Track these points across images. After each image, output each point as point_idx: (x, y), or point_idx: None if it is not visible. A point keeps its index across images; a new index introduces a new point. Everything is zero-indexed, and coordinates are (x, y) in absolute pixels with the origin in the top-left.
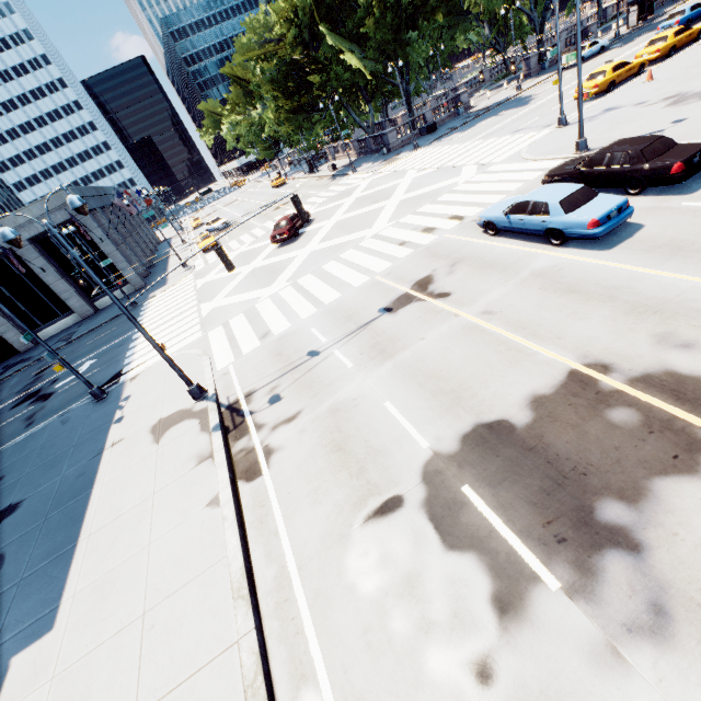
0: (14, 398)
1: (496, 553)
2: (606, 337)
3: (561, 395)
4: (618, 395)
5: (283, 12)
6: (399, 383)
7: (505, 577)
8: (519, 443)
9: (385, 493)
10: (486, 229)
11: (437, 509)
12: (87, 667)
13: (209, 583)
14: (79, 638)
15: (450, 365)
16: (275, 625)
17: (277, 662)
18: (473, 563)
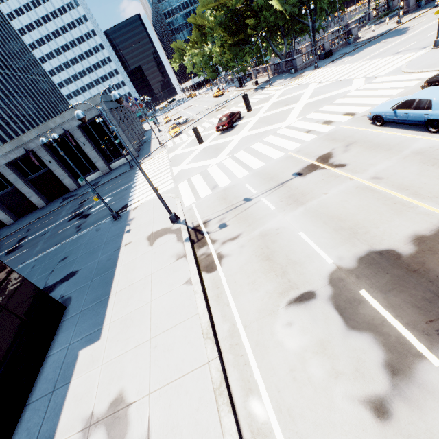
0: (69, 215)
1: (388, 336)
2: None
3: None
4: None
5: None
6: (309, 221)
7: (395, 352)
8: (405, 266)
9: (301, 288)
10: (375, 121)
11: (341, 303)
12: (120, 362)
13: (188, 327)
14: (114, 346)
15: (347, 211)
16: (230, 357)
17: (233, 378)
18: (370, 340)
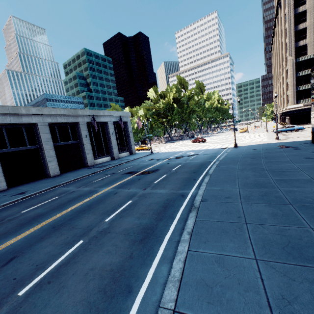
0: (164, 160)
1: None
2: None
3: None
4: None
5: (165, 102)
6: None
7: None
8: None
9: None
10: (278, 132)
11: None
12: None
13: None
14: None
15: None
16: None
17: None
18: None
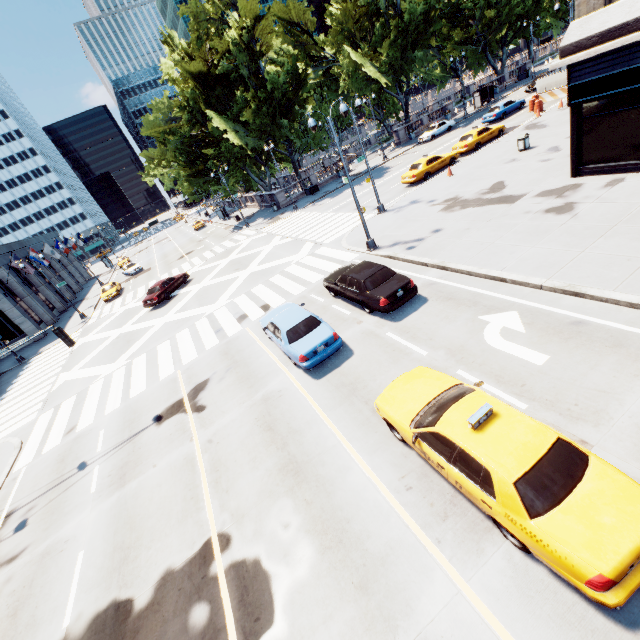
0: None
1: None
2: (252, 499)
3: (182, 574)
4: (212, 585)
5: (176, 101)
6: (105, 526)
7: None
8: (121, 637)
9: None
10: (265, 332)
11: None
12: None
13: None
14: None
15: (148, 509)
16: None
17: None
18: None
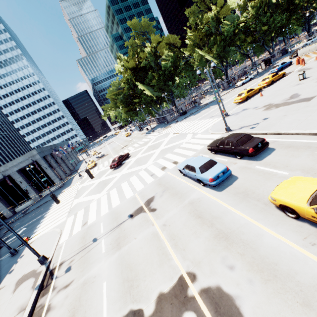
0: None
1: None
2: (201, 253)
3: (170, 295)
4: (192, 301)
5: (122, 80)
6: (114, 269)
7: None
8: None
9: None
10: (180, 172)
11: None
12: None
13: None
14: None
15: (138, 260)
16: None
17: None
18: None
